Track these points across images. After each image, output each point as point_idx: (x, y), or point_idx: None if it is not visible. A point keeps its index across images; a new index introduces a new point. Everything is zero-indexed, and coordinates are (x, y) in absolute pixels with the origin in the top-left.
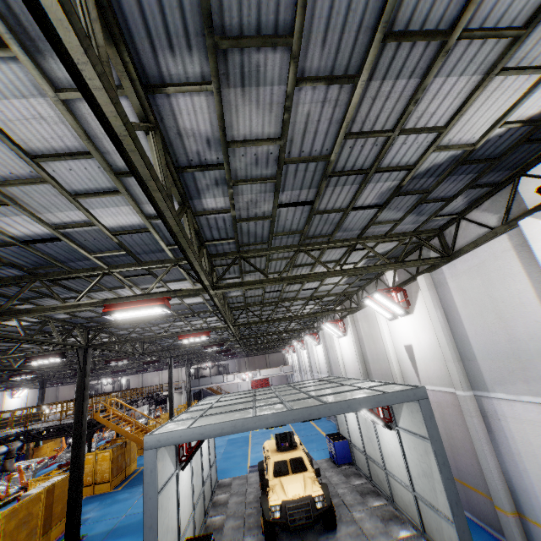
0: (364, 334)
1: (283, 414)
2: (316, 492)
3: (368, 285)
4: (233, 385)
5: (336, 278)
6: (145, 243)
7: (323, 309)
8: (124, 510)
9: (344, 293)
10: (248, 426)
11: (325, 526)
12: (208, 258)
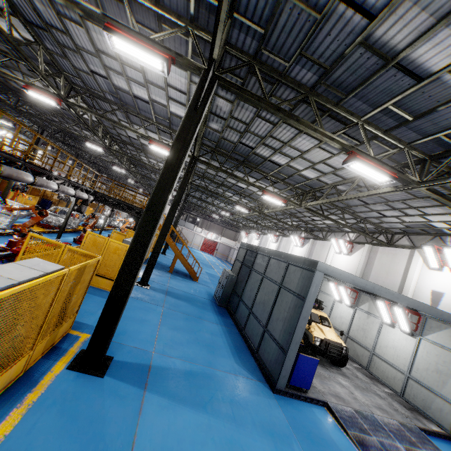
0: (378, 264)
1: (403, 297)
2: (342, 343)
3: (417, 235)
4: (191, 235)
5: (415, 219)
6: (436, 122)
7: (337, 228)
8: (165, 283)
9: (386, 229)
10: (381, 292)
11: (338, 363)
12: (433, 160)
